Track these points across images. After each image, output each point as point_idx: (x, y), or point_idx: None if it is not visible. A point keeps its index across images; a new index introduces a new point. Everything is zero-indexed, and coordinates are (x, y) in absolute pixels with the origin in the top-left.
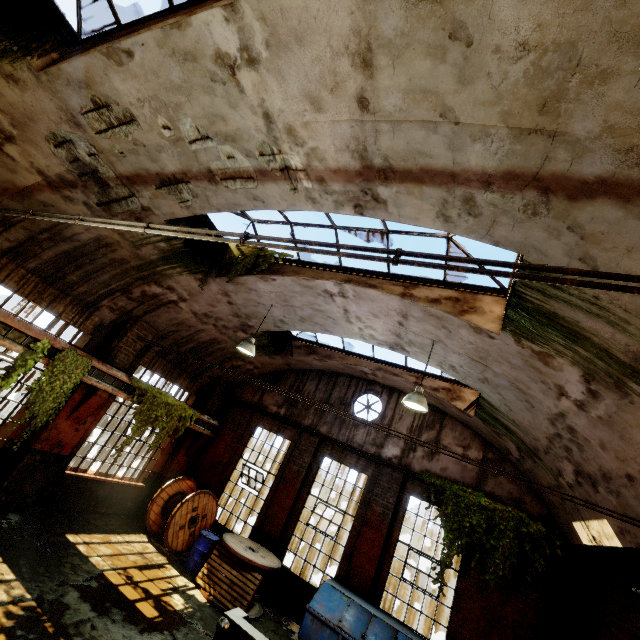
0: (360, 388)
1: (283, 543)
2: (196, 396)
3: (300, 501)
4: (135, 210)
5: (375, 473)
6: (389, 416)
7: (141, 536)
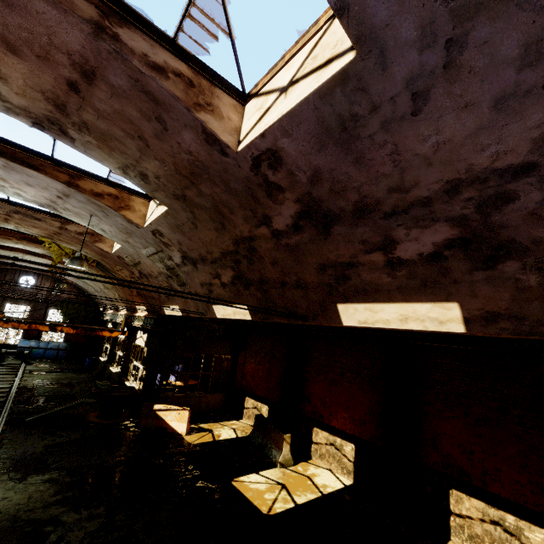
0: (22, 274)
1: None
2: None
3: None
4: None
5: (35, 305)
6: (39, 284)
7: None
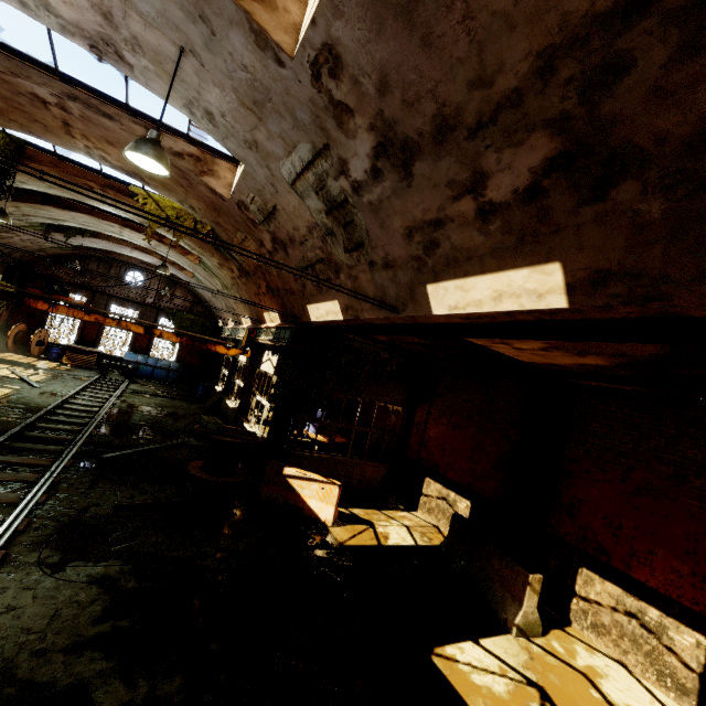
0: (129, 268)
1: (97, 344)
2: (2, 275)
3: (102, 326)
4: (21, 219)
5: (143, 310)
6: (148, 284)
7: (10, 353)
